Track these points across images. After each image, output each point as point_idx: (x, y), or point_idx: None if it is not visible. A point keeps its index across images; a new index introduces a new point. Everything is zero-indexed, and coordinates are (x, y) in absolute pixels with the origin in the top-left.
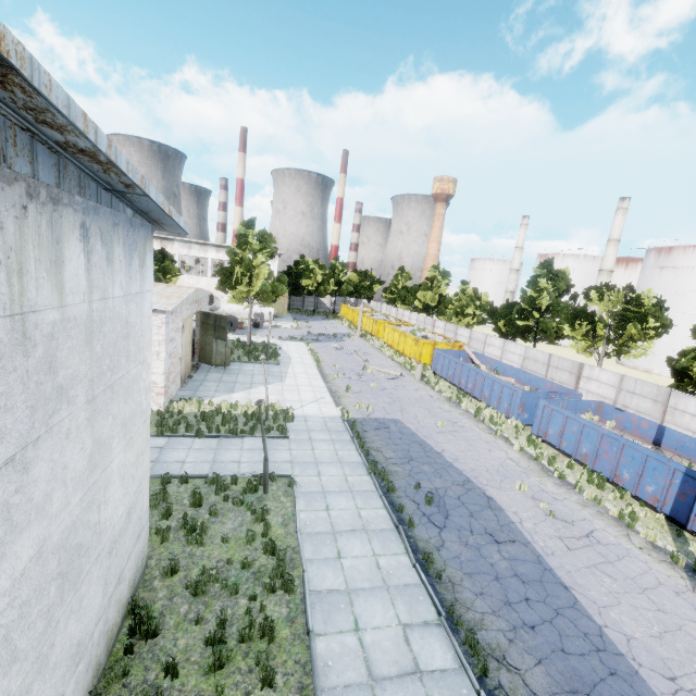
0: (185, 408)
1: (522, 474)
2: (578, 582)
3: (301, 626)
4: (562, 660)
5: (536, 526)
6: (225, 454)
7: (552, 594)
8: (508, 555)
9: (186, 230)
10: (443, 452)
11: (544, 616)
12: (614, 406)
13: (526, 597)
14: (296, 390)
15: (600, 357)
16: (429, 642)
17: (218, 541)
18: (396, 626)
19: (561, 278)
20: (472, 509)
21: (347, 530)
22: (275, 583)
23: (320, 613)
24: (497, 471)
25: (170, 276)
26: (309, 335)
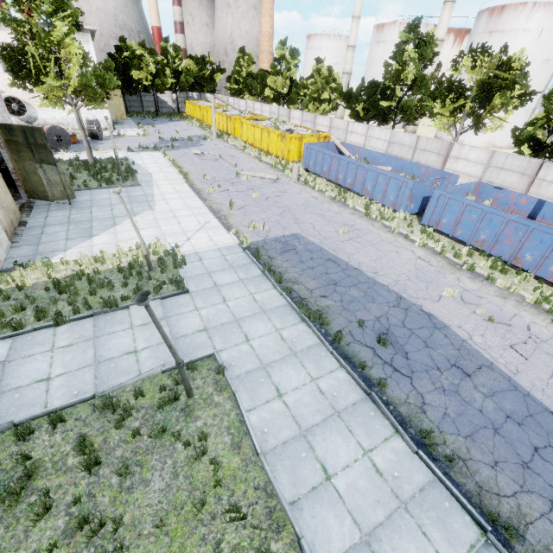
0: (25, 280)
1: (438, 275)
2: None
3: None
4: None
5: (485, 339)
6: (110, 343)
7: (550, 429)
8: (486, 389)
9: None
10: (360, 267)
11: None
12: (493, 185)
13: (534, 446)
14: (173, 218)
15: (457, 134)
16: None
17: (148, 527)
18: None
19: (428, 44)
20: (423, 336)
21: (317, 422)
22: None
23: None
24: (417, 277)
25: None
26: (161, 142)
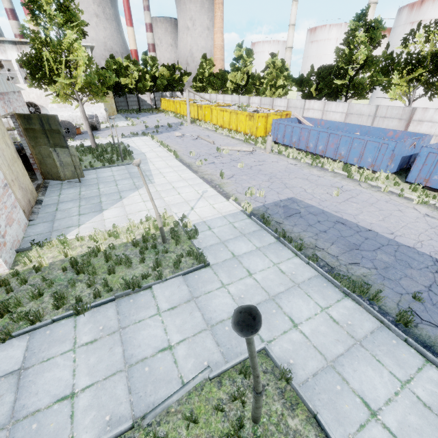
0: (42, 260)
1: None
2: None
3: None
4: None
5: None
6: (139, 335)
7: None
8: None
9: None
10: (372, 228)
11: None
12: None
13: None
14: (172, 189)
15: (410, 102)
16: None
17: None
18: None
19: (376, 29)
20: None
21: None
22: None
23: None
24: None
25: None
26: (147, 129)
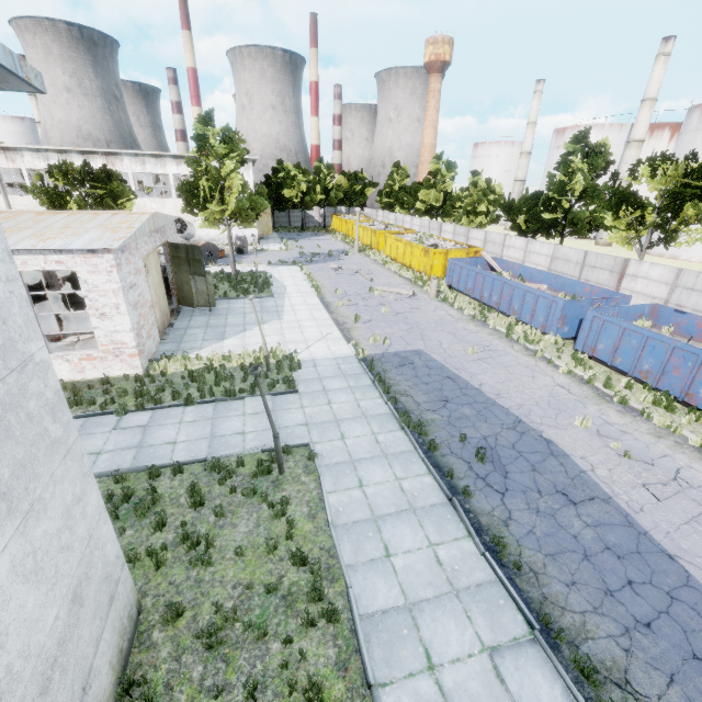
0: (168, 368)
1: (577, 404)
2: (682, 546)
3: (358, 675)
4: (700, 674)
5: (612, 473)
6: (225, 424)
7: (658, 569)
8: (590, 519)
9: (24, 76)
10: (481, 387)
11: (657, 605)
12: (674, 308)
13: (628, 579)
14: (297, 328)
15: (643, 248)
16: (527, 673)
17: (230, 554)
18: (480, 655)
19: (600, 154)
20: (532, 460)
21: (390, 512)
22: (314, 617)
23: (378, 649)
24: (548, 404)
25: (122, 201)
26: (301, 256)
